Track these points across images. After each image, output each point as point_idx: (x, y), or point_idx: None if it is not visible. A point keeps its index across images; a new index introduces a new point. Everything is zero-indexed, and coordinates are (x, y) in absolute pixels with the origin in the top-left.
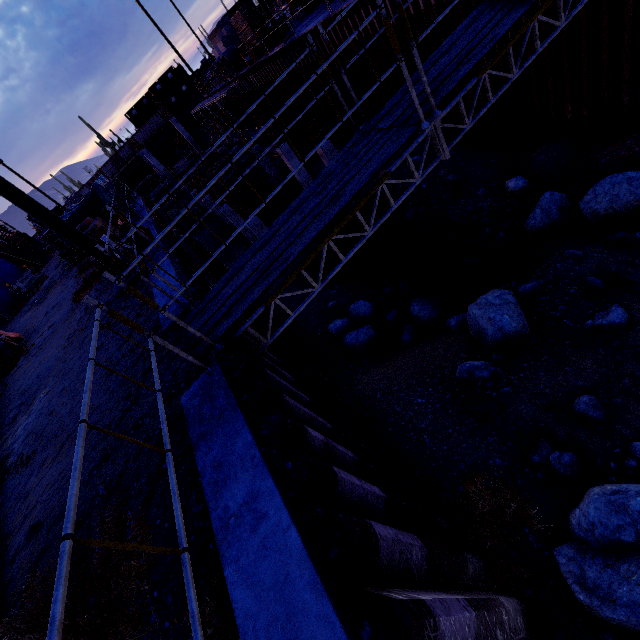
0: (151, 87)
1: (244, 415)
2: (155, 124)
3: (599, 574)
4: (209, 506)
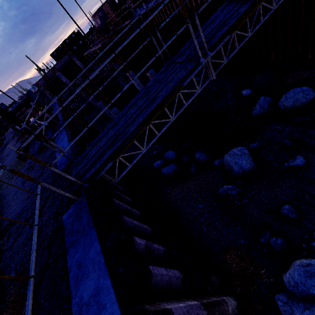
0: (63, 41)
1: (97, 231)
2: (65, 60)
3: (302, 313)
4: (71, 294)
